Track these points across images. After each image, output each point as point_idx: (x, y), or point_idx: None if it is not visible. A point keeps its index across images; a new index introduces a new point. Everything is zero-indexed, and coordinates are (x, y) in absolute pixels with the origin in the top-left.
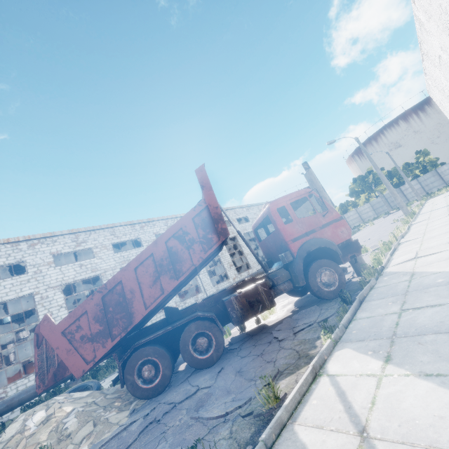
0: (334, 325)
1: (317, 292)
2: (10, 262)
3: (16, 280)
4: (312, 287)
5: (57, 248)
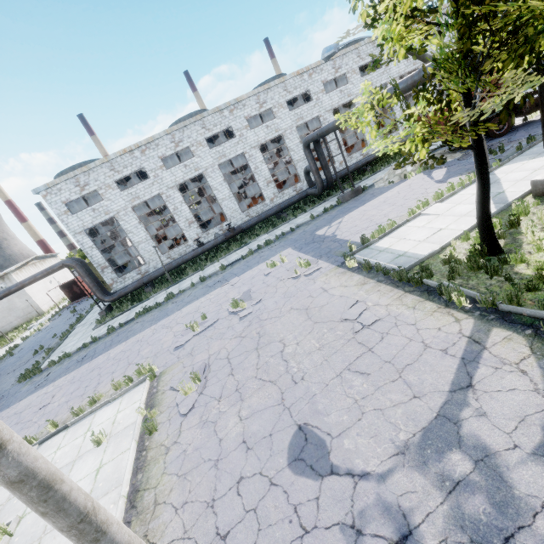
0: None
1: None
2: (302, 92)
3: (308, 106)
4: None
5: (324, 76)
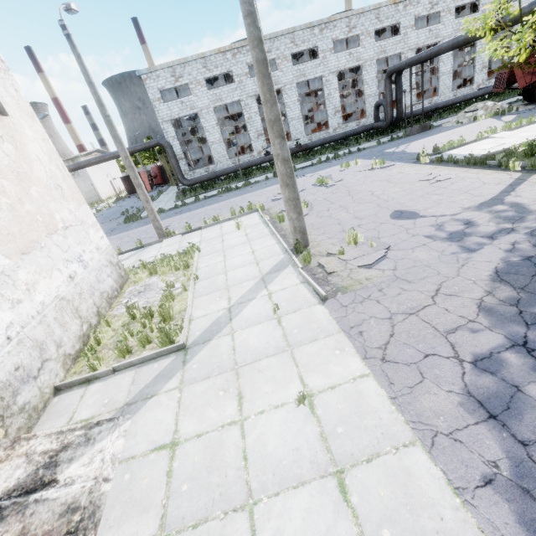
0: None
1: None
2: (392, 23)
3: (394, 40)
4: None
5: (419, 10)
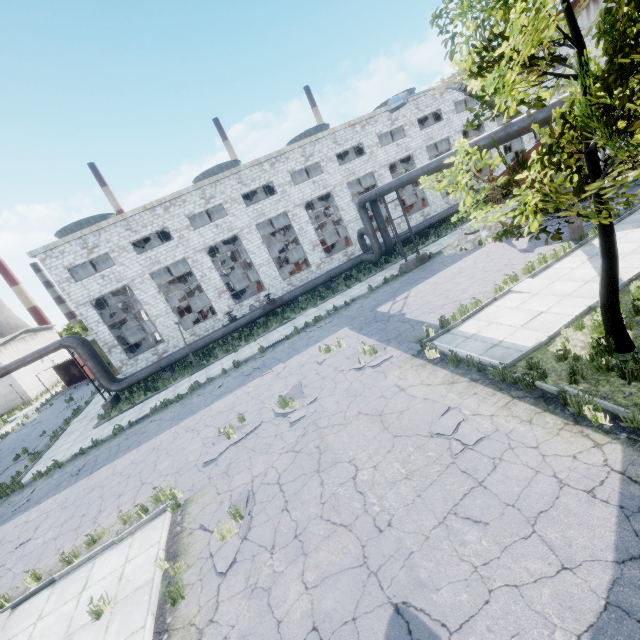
0: None
1: None
2: (354, 145)
3: (361, 160)
4: None
5: (379, 128)
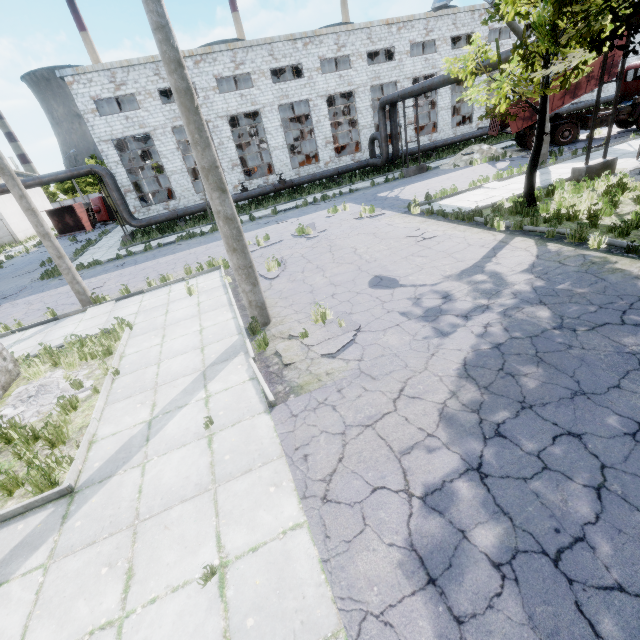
0: (638, 134)
1: (639, 124)
2: (386, 47)
3: (389, 66)
4: (639, 121)
5: (413, 35)
